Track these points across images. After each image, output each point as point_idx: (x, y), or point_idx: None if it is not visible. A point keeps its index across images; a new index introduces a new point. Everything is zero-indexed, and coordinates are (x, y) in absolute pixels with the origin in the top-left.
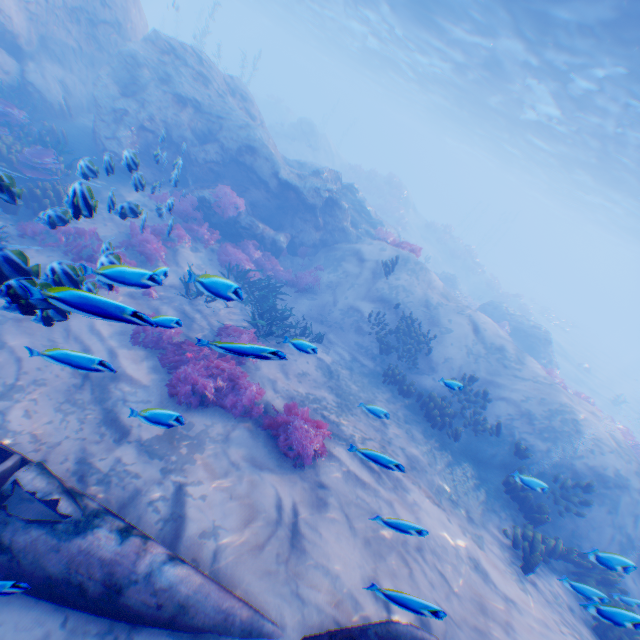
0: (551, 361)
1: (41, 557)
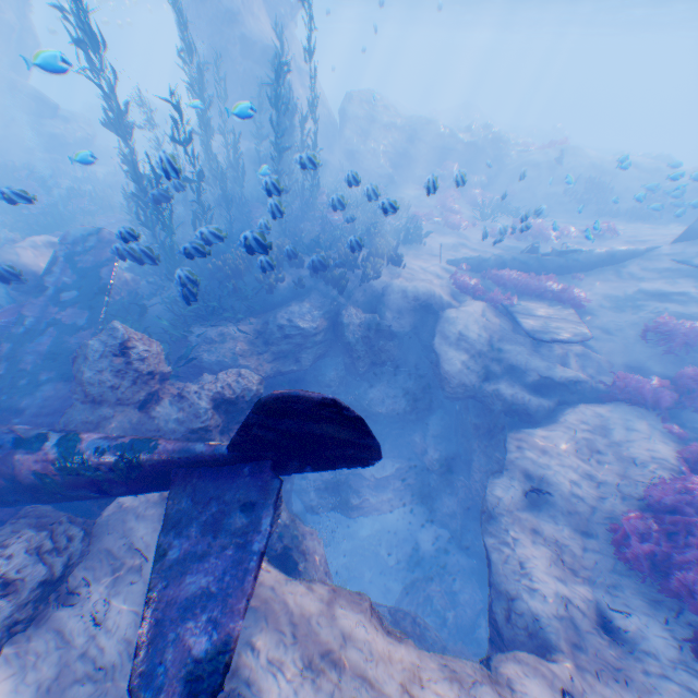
0: None
1: (585, 257)
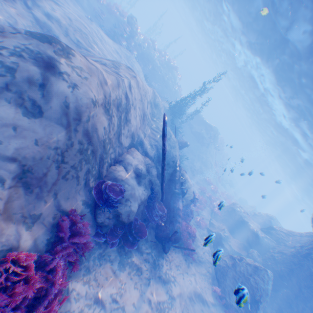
0: None
1: None
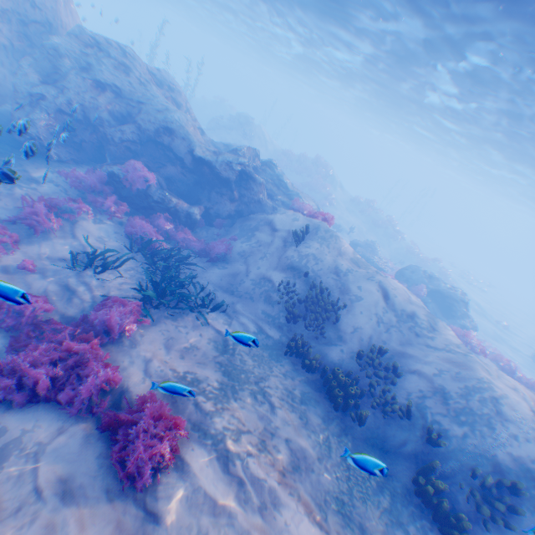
0: (470, 322)
1: None
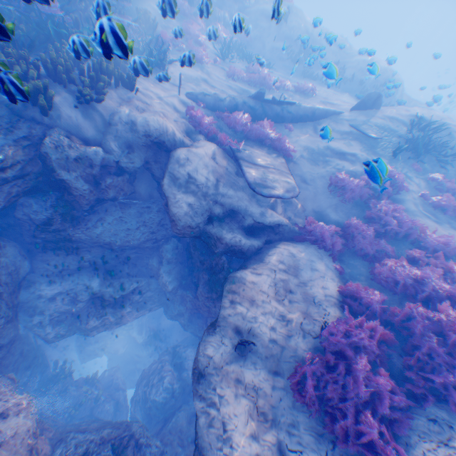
0: None
1: (297, 112)
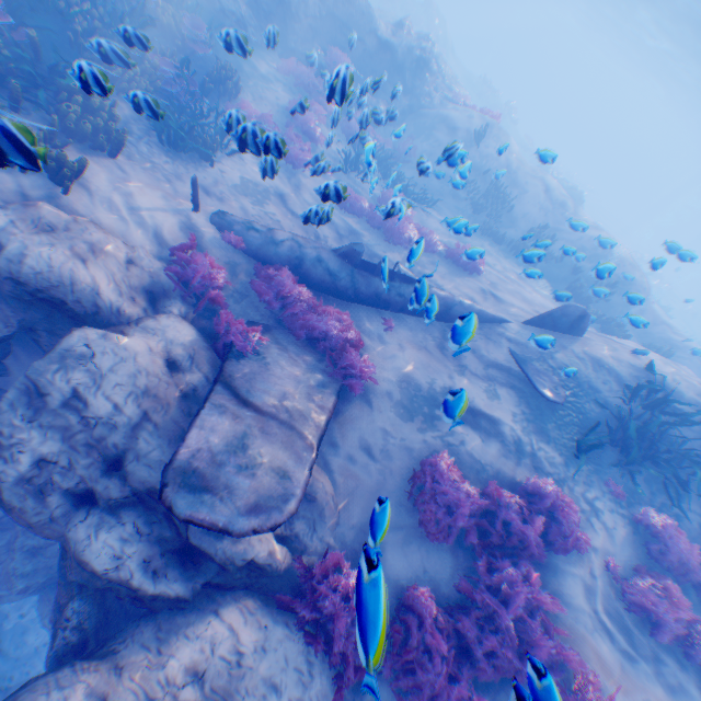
0: None
1: None
